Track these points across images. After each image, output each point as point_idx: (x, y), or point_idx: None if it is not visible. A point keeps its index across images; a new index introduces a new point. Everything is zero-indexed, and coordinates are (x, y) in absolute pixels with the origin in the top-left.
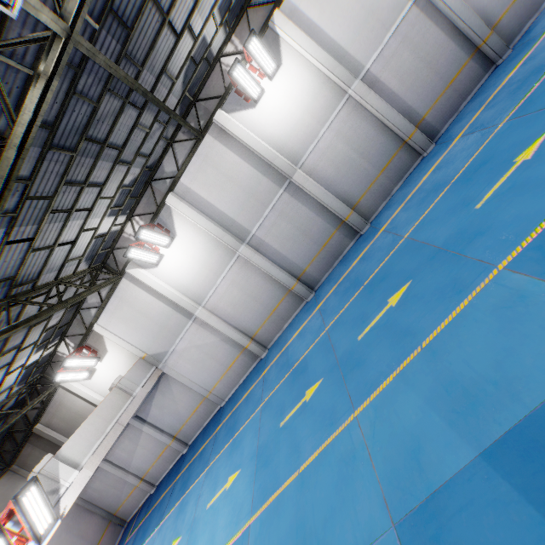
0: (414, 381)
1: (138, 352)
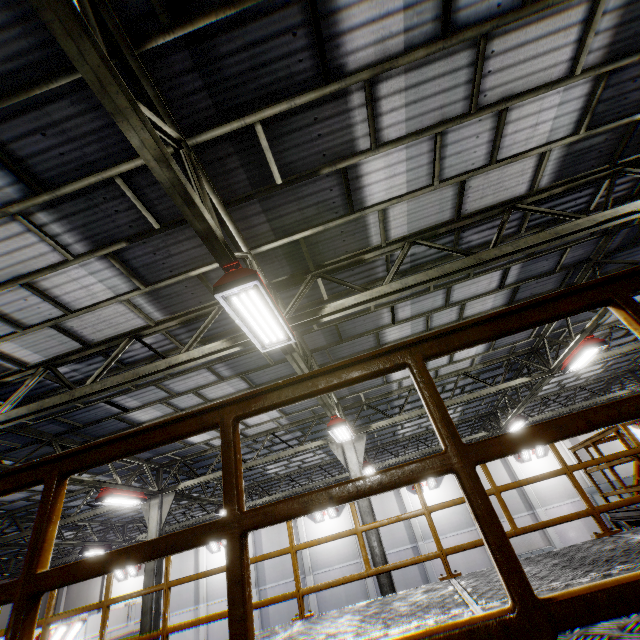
0: None
1: None
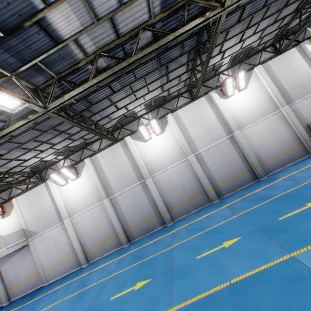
0: None
1: (24, 225)
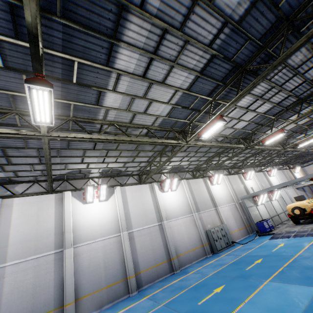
0: None
1: None
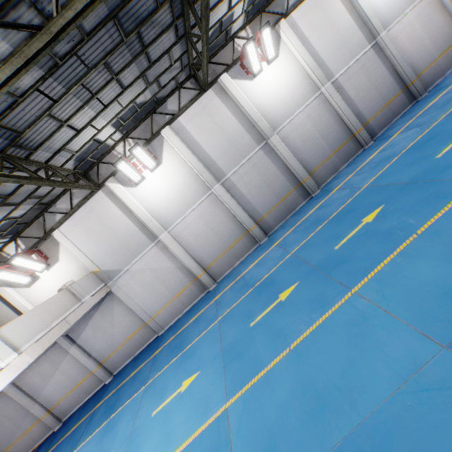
0: (418, 253)
1: (91, 266)
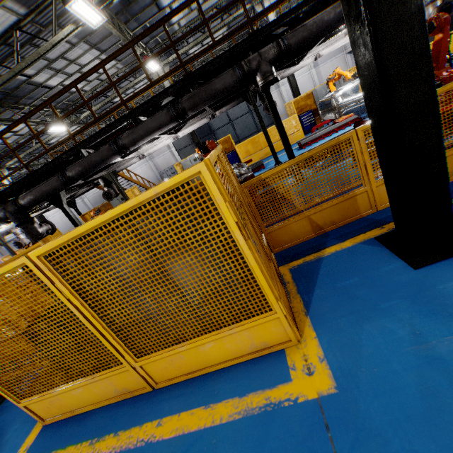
0: None
1: None
